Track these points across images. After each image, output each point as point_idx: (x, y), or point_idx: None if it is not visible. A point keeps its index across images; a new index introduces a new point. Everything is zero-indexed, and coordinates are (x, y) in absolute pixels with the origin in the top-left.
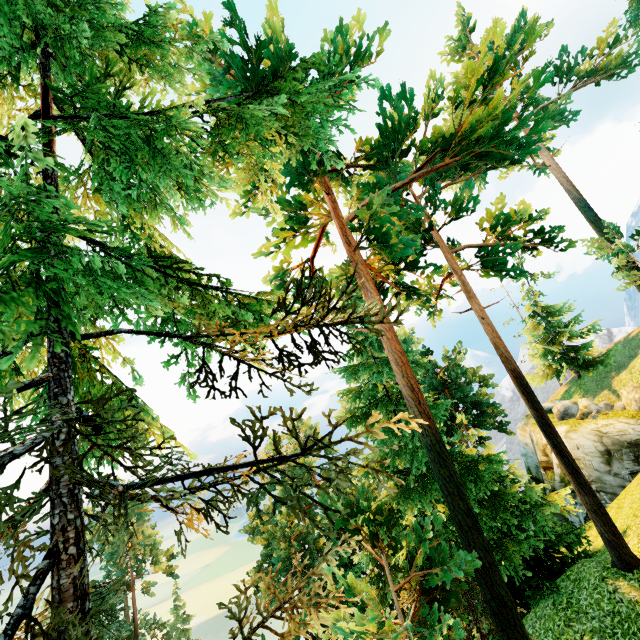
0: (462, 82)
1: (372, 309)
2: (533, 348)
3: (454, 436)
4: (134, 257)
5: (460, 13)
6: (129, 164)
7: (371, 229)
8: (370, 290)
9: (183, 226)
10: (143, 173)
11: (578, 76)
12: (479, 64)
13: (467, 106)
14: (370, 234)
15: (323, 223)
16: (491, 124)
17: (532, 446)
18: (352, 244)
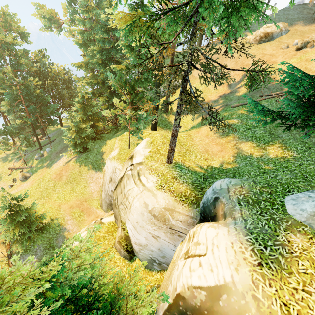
0: None
1: None
2: None
3: None
4: None
5: None
6: None
7: None
8: None
9: None
10: None
11: None
12: None
13: None
14: None
15: None
16: None
17: None
18: None
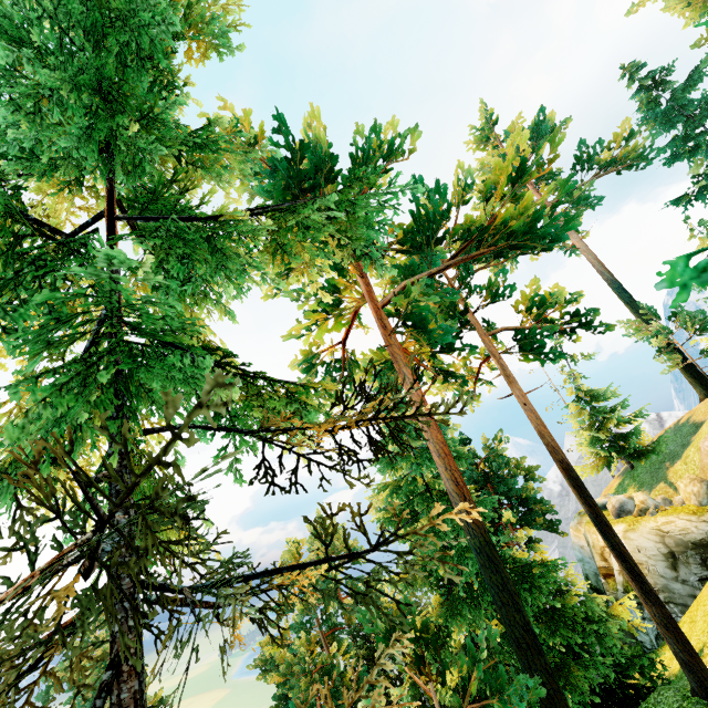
0: (488, 168)
1: (410, 396)
2: (580, 435)
3: (502, 538)
4: (188, 350)
5: (482, 107)
6: (187, 261)
7: (408, 314)
8: (408, 375)
9: (233, 318)
10: (199, 269)
11: (599, 165)
12: (507, 164)
13: (498, 200)
14: (407, 319)
15: (357, 306)
16: (522, 219)
17: (588, 549)
18: (388, 328)
